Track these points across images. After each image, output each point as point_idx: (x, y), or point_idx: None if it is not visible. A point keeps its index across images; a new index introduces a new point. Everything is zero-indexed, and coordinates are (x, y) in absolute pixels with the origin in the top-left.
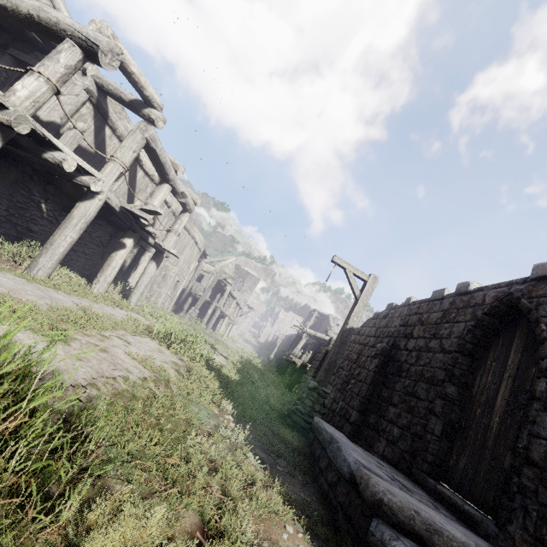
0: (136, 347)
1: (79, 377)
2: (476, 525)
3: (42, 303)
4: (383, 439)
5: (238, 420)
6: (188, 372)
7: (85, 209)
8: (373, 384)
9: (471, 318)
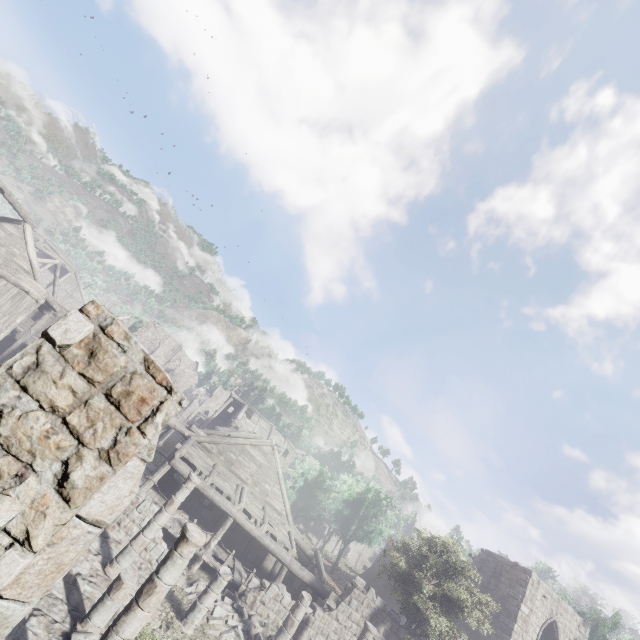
0: None
1: None
2: None
3: None
4: None
5: None
6: None
7: None
8: None
9: None
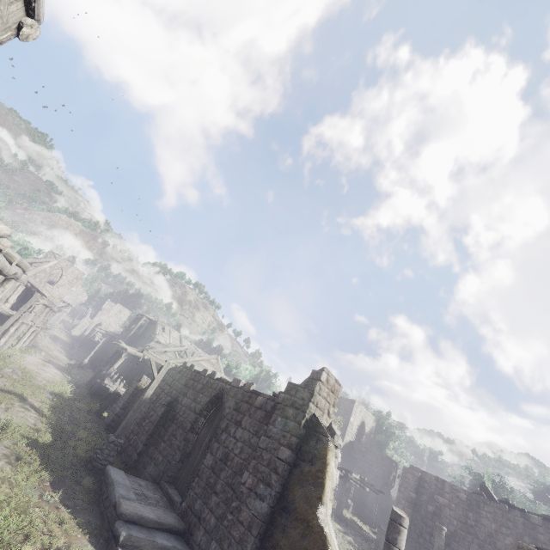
0: None
1: None
2: (174, 505)
3: None
4: (153, 464)
5: (54, 482)
6: (17, 459)
7: None
8: (157, 425)
9: (210, 396)
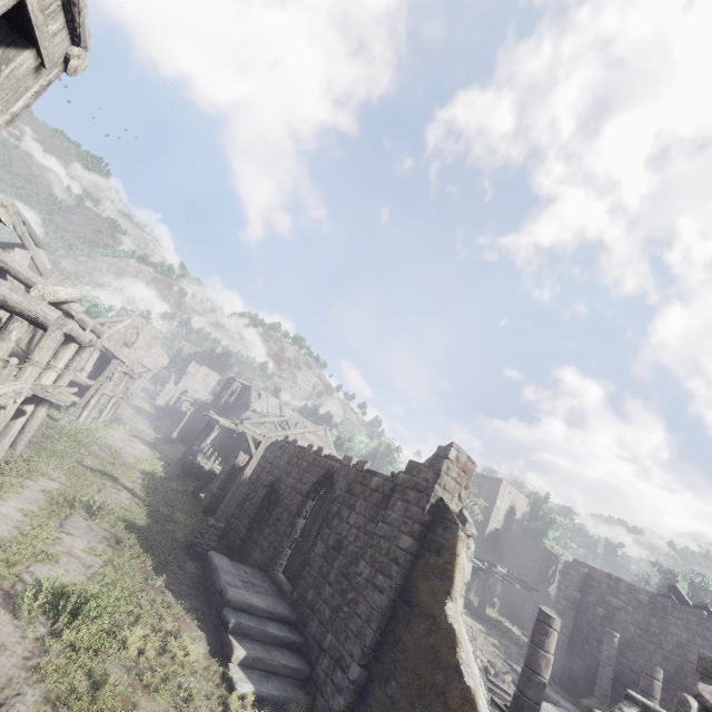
0: (79, 537)
1: (85, 585)
2: (285, 594)
3: (13, 530)
4: (258, 550)
5: (156, 567)
6: (117, 542)
7: (6, 415)
8: (260, 508)
9: (317, 475)
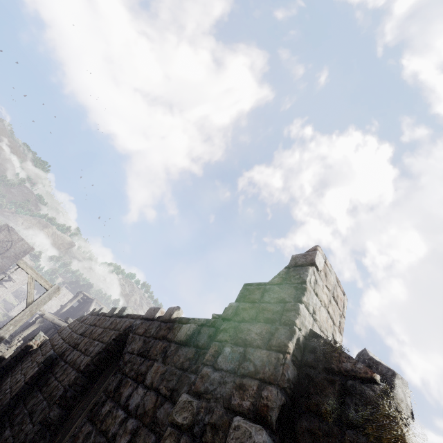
0: None
1: None
2: None
3: None
4: None
5: None
6: None
7: None
8: (16, 397)
9: (108, 341)
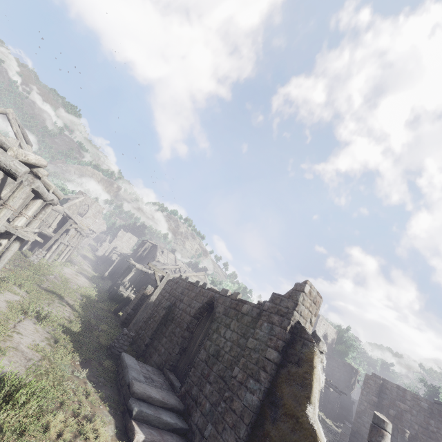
0: (26, 336)
1: (23, 374)
2: (175, 389)
3: None
4: (157, 354)
5: (82, 362)
6: (55, 342)
7: None
8: (160, 324)
9: (202, 302)
